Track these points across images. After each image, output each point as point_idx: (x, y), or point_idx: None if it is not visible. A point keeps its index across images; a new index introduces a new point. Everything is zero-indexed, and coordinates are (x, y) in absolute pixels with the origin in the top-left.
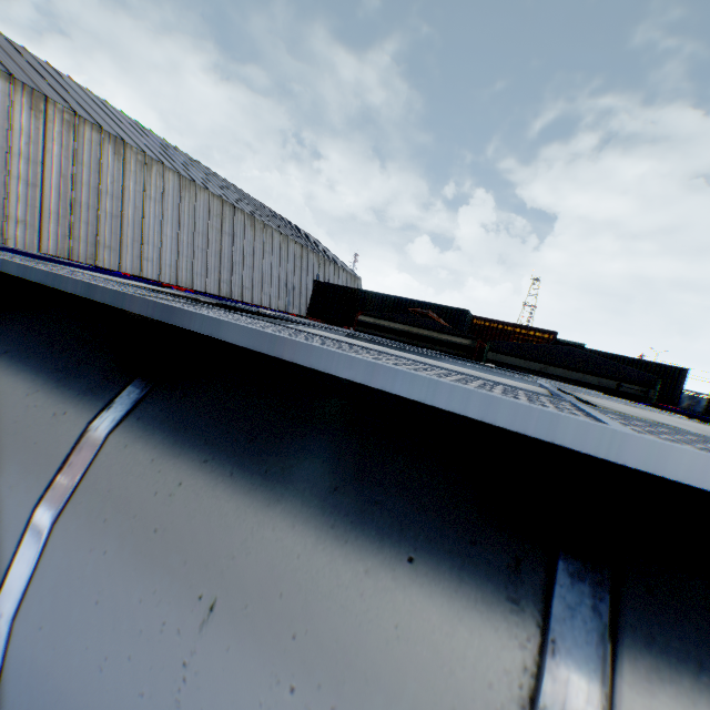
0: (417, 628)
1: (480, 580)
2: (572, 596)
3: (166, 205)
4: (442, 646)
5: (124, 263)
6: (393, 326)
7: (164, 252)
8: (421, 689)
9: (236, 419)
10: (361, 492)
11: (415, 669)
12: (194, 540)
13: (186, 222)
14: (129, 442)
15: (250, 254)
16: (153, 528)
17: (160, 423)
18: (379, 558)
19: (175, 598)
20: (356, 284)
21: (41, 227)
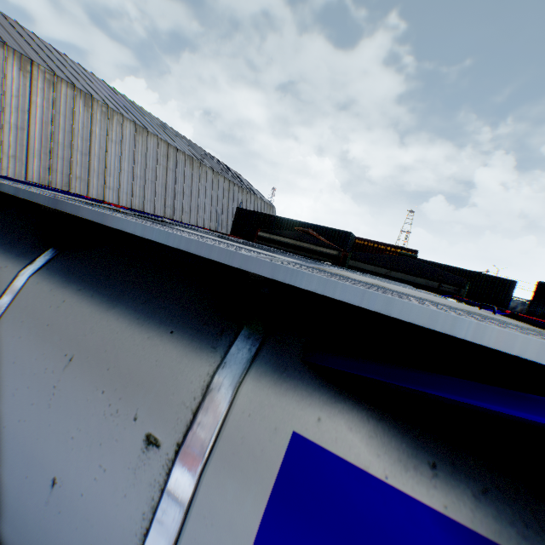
0: (166, 361)
1: (202, 340)
2: (242, 345)
3: (124, 147)
4: (175, 368)
5: (91, 190)
6: (283, 240)
7: (122, 182)
8: (161, 387)
9: (102, 269)
10: (158, 303)
11: (161, 379)
12: (68, 329)
13: (140, 160)
14: (40, 281)
15: (188, 186)
16: (47, 324)
17: (60, 271)
18: (157, 332)
19: (54, 357)
20: (271, 211)
21: (27, 161)
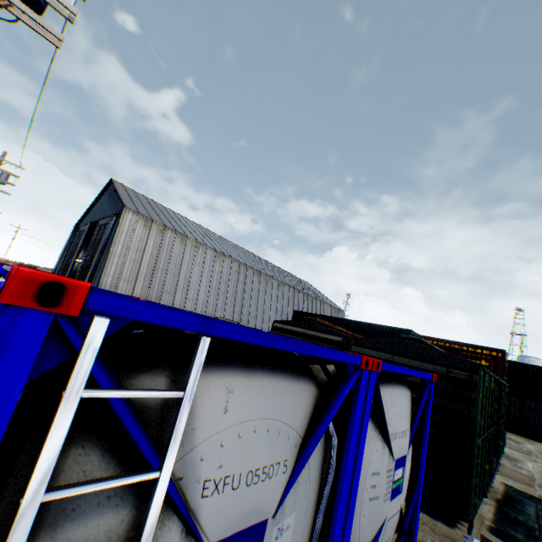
0: None
1: None
2: None
3: (205, 267)
4: None
5: (175, 301)
6: (293, 329)
7: (200, 294)
8: None
9: None
10: None
11: None
12: None
13: (216, 276)
14: None
15: (256, 295)
16: None
17: None
18: None
19: None
20: (339, 315)
21: (135, 283)
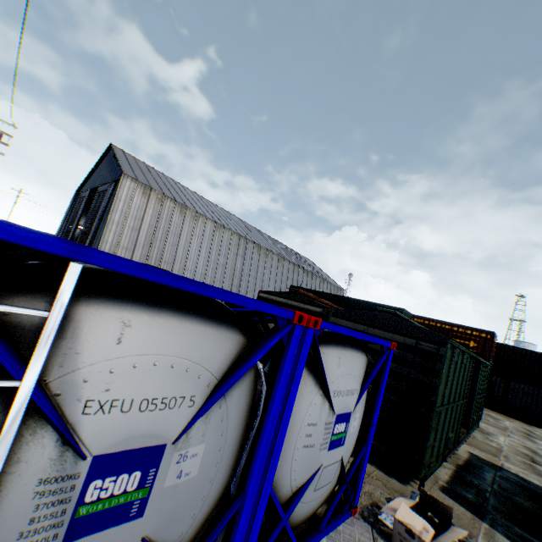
0: None
1: None
2: None
3: (204, 239)
4: None
5: (174, 271)
6: (277, 299)
7: (198, 266)
8: None
9: None
10: None
11: None
12: None
13: (215, 248)
14: None
15: (255, 269)
16: None
17: None
18: None
19: None
20: (339, 293)
21: (134, 251)
